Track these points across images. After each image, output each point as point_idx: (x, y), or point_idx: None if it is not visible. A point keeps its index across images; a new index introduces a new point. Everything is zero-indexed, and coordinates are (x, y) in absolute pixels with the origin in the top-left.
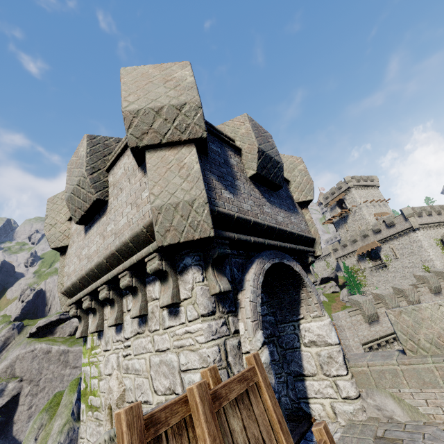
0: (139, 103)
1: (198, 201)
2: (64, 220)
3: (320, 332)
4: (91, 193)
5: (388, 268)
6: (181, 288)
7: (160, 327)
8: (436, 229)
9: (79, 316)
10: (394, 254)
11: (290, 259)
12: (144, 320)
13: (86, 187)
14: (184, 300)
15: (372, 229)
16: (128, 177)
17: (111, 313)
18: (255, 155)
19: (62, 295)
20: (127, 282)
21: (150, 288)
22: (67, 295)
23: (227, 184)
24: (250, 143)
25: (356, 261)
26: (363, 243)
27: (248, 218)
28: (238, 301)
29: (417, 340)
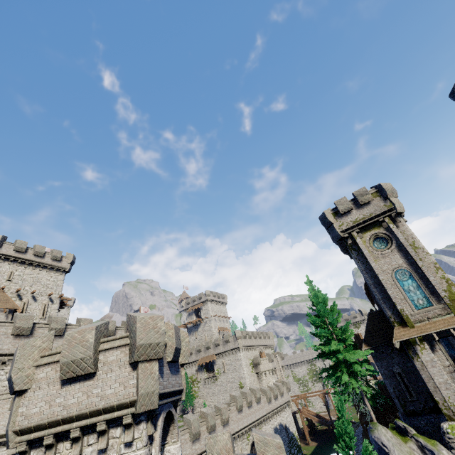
0: (144, 340)
1: (156, 391)
2: (31, 365)
3: (174, 452)
4: (91, 367)
5: (217, 381)
6: (136, 432)
7: (117, 454)
8: (252, 351)
9: (26, 451)
10: (224, 369)
11: (172, 406)
12: (104, 451)
13: (89, 363)
14: (136, 438)
15: (214, 342)
16: (120, 365)
17: (74, 447)
18: (173, 350)
19: (13, 433)
20: (105, 428)
21: (113, 430)
22: (19, 433)
23: (162, 372)
24: (172, 343)
25: (196, 370)
26: (205, 354)
27: (166, 391)
28: (153, 437)
29: (213, 452)
